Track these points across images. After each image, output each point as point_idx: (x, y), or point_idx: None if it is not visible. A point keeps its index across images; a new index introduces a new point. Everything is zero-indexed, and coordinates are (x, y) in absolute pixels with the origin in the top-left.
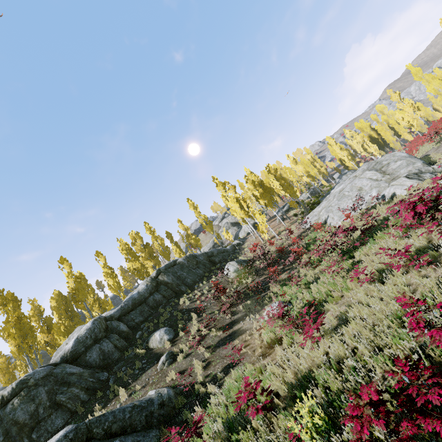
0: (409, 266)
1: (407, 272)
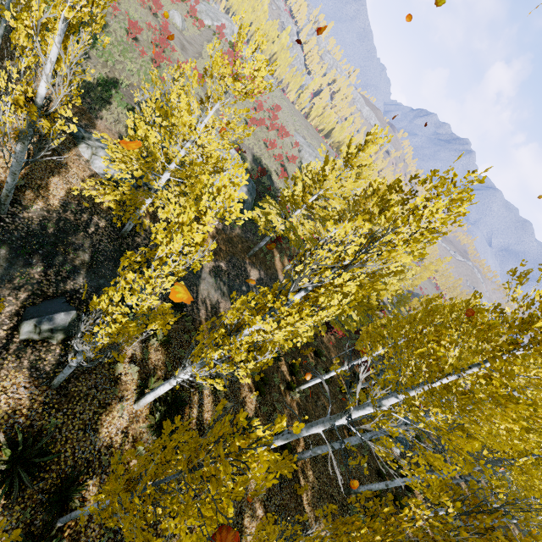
0: (138, 4)
1: (138, 5)
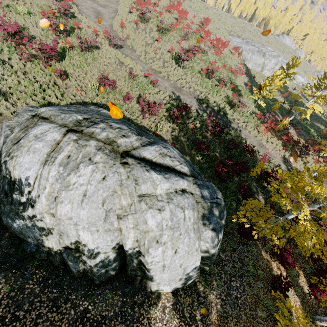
0: None
1: None
